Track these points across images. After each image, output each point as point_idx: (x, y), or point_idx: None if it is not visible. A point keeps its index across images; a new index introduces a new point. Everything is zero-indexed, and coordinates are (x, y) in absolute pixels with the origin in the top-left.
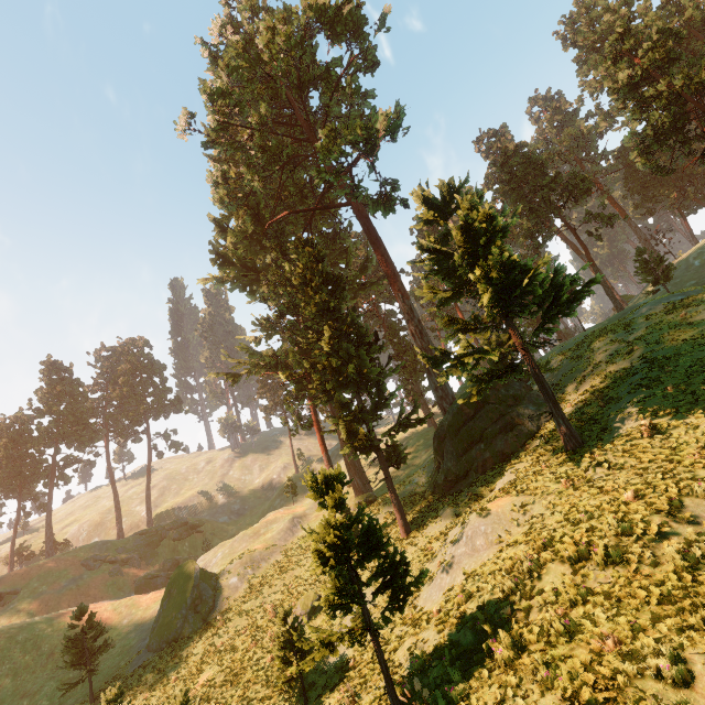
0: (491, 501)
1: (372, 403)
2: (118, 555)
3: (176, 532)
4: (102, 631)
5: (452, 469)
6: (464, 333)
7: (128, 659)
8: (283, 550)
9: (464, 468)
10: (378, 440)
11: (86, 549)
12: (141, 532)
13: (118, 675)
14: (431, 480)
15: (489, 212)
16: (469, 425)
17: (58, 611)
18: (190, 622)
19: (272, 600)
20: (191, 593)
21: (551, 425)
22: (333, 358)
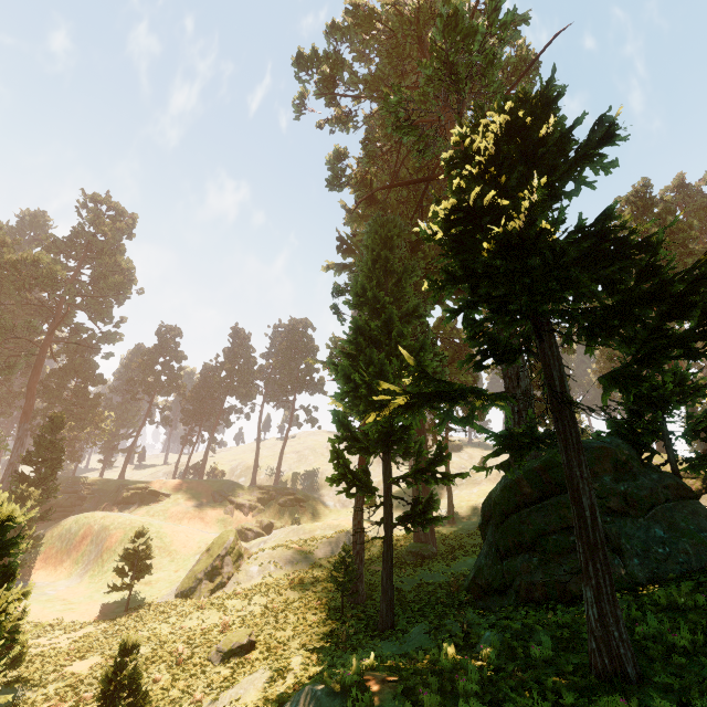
0: (386, 673)
1: (380, 432)
2: (236, 498)
3: (283, 498)
4: (149, 556)
5: (483, 570)
6: (489, 356)
7: (167, 590)
8: (314, 562)
9: (501, 578)
10: (393, 482)
11: (220, 483)
12: (259, 486)
13: (151, 599)
14: (472, 569)
15: (514, 119)
16: (521, 514)
17: (172, 523)
18: (201, 587)
19: (250, 612)
20: (213, 560)
21: (673, 586)
22: (346, 361)
